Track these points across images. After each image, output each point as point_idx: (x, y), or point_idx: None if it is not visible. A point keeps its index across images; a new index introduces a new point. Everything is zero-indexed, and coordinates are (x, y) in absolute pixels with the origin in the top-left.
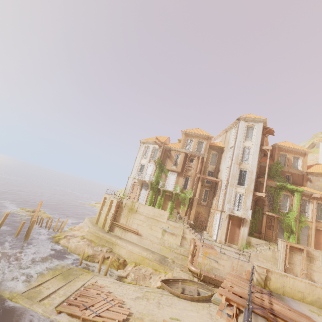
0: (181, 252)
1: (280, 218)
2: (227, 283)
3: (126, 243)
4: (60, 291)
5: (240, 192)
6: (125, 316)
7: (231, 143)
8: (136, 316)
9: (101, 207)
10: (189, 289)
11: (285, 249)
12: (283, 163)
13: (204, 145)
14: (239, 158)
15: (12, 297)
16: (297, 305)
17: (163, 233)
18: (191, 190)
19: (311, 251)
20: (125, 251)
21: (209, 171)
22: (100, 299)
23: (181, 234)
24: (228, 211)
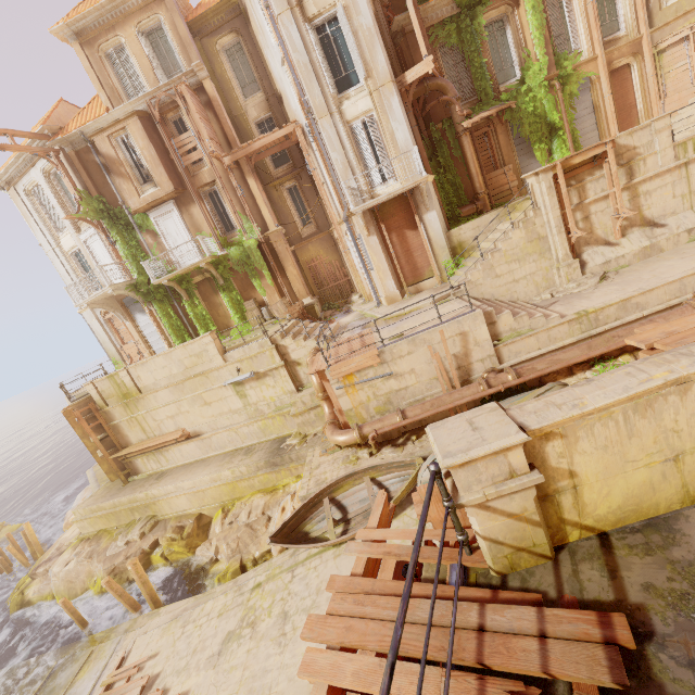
0: (309, 404)
1: (509, 111)
2: None
3: (174, 483)
4: None
5: (361, 115)
6: None
7: None
8: None
9: None
10: (357, 497)
11: (555, 193)
12: None
13: (166, 34)
14: None
15: None
16: None
17: (239, 393)
18: (248, 220)
19: (627, 142)
20: (183, 500)
21: (260, 125)
22: None
23: (278, 362)
24: (361, 202)
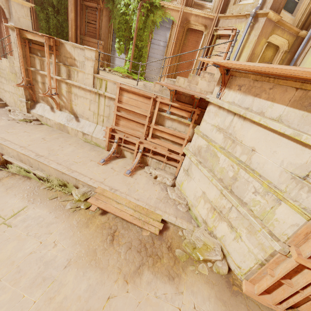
0: None
1: (112, 3)
2: None
3: None
4: None
5: None
6: None
7: None
8: None
9: None
10: None
11: (17, 50)
12: None
13: None
14: None
15: None
16: None
17: None
18: None
19: (70, 51)
20: None
21: None
22: None
23: None
24: None
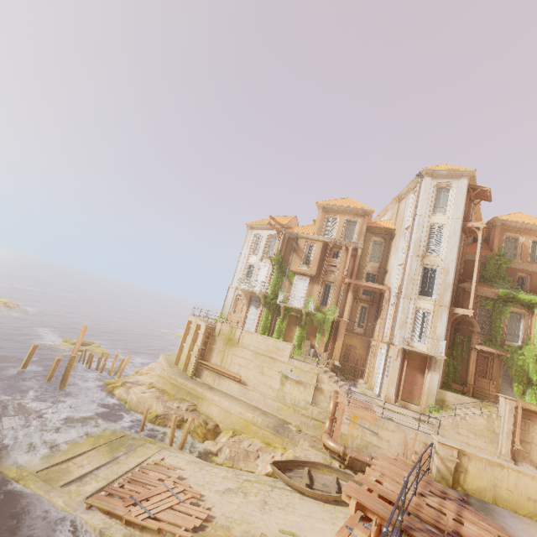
0: (314, 415)
1: (506, 356)
2: (370, 473)
3: (220, 397)
4: (100, 471)
5: (425, 309)
6: (199, 521)
7: (408, 220)
8: (220, 522)
9: (184, 336)
10: (323, 481)
11: (513, 415)
12: (510, 253)
13: (357, 226)
14: (422, 246)
15: (19, 477)
16: (523, 527)
17: (282, 381)
18: (336, 307)
19: None
20: (217, 410)
21: (368, 274)
22: (162, 489)
23: (313, 382)
24: (402, 342)
